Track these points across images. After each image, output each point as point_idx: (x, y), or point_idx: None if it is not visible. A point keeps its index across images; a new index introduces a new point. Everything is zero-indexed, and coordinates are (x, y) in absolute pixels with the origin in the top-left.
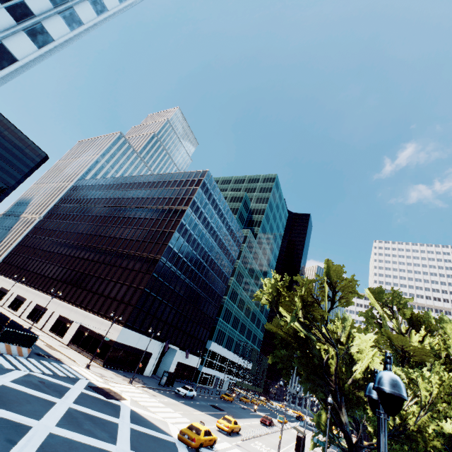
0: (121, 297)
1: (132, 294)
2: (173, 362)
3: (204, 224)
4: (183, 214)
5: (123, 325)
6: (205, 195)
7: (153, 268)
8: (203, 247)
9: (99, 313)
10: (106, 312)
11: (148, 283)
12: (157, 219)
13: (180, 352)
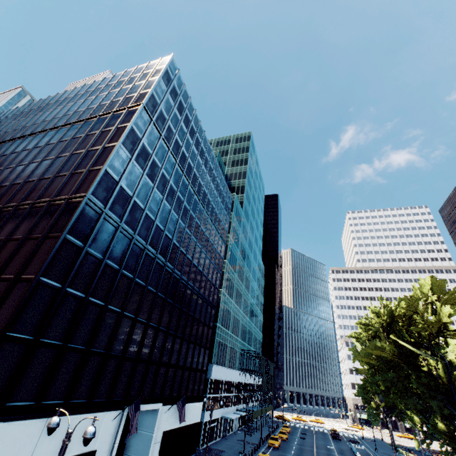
0: None
1: None
2: (153, 441)
3: (177, 156)
4: (133, 115)
5: None
6: (172, 101)
7: (66, 222)
8: (180, 198)
9: None
10: None
11: (53, 262)
12: (76, 138)
13: (165, 411)
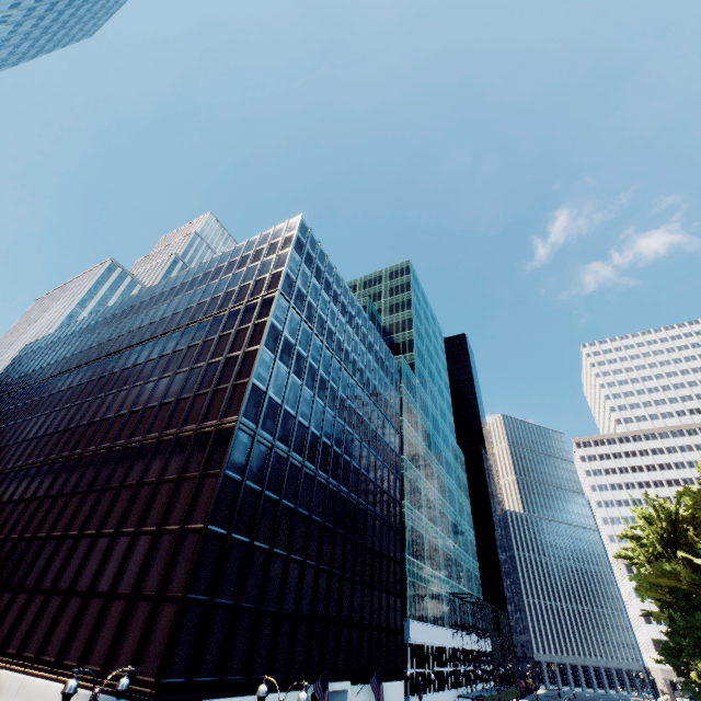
0: (134, 581)
1: (169, 560)
2: None
3: (323, 335)
4: (270, 306)
5: (148, 695)
6: (308, 270)
7: (223, 456)
8: (333, 388)
9: (60, 669)
10: (87, 655)
11: (217, 505)
12: (208, 341)
13: (355, 693)
